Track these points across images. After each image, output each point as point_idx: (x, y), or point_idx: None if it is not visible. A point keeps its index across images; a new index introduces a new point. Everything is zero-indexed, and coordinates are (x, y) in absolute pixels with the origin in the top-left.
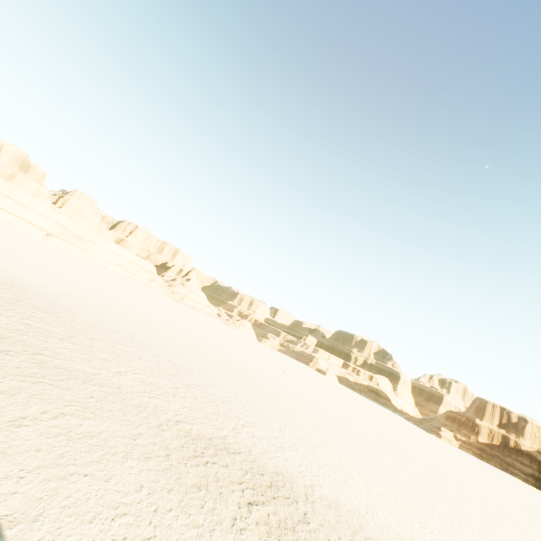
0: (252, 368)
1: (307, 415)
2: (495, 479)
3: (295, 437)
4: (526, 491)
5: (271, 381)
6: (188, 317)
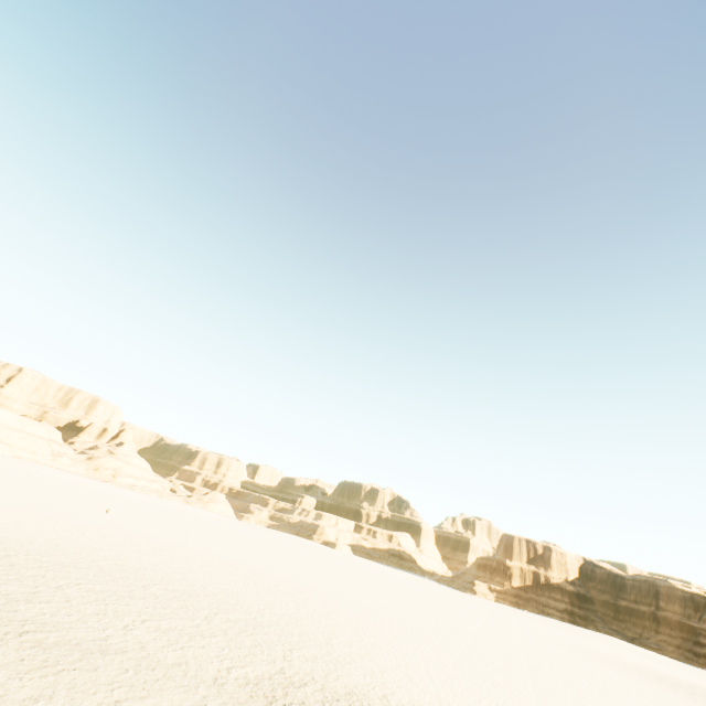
0: (254, 565)
1: (342, 613)
2: (536, 627)
3: (345, 645)
4: (564, 631)
5: (285, 578)
6: (136, 506)
